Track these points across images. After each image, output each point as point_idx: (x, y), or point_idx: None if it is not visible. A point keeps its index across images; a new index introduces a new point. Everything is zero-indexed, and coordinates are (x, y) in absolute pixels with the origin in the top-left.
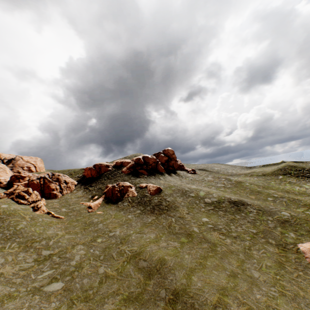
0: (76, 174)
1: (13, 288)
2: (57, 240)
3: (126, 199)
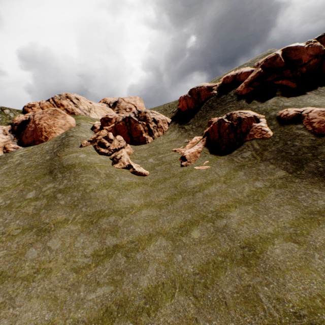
0: (171, 109)
1: (49, 313)
2: (129, 219)
3: (247, 145)
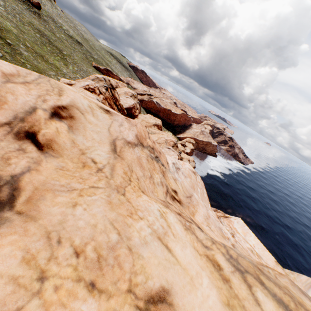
0: None
1: None
2: None
3: None
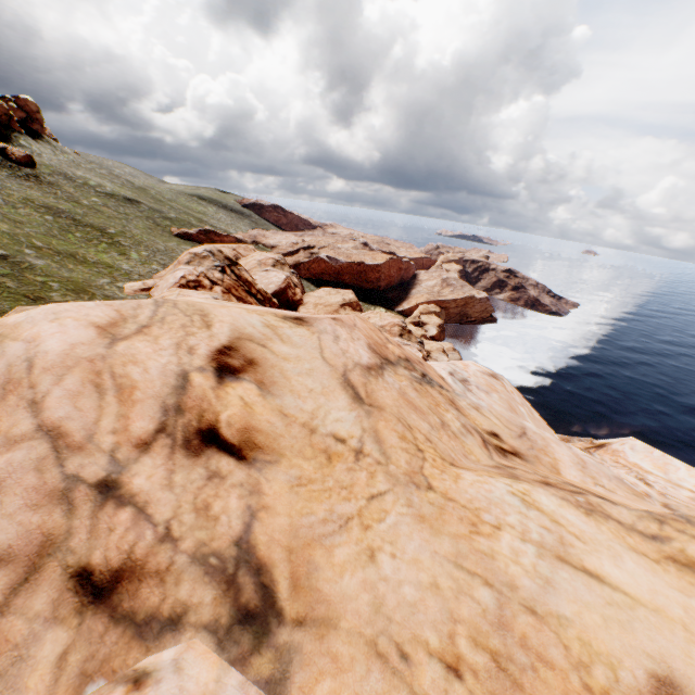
0: None
1: None
2: None
3: None
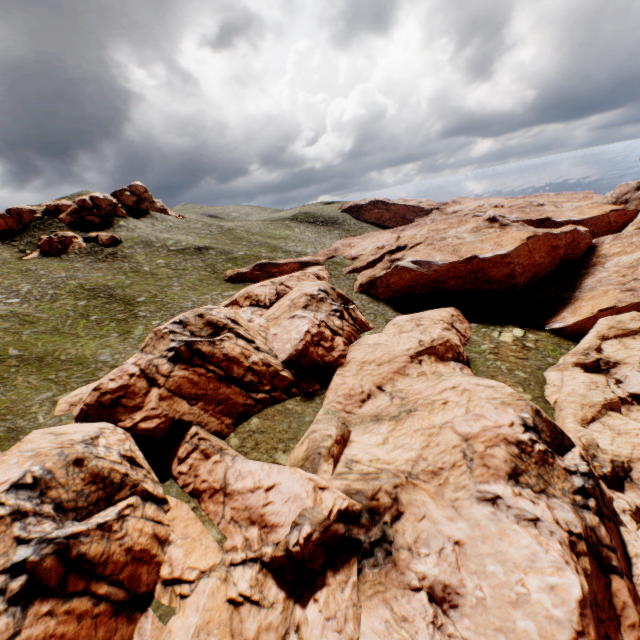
0: None
1: None
2: None
3: (73, 252)
